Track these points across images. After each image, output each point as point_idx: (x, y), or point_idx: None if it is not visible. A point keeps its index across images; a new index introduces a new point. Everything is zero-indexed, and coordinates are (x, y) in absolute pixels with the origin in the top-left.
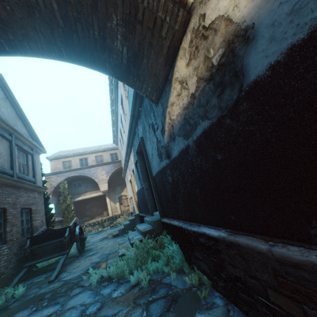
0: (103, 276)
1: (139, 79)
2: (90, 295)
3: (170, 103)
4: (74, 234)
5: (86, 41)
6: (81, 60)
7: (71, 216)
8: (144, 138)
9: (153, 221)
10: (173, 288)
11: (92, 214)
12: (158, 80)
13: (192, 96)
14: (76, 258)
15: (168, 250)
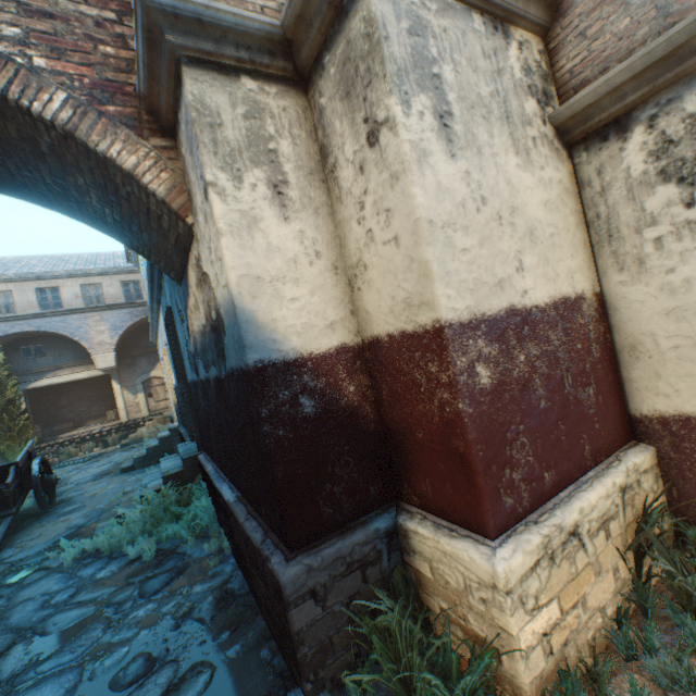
0: (87, 549)
1: (143, 247)
2: (60, 580)
3: (190, 306)
4: (29, 473)
5: (29, 180)
6: (20, 194)
7: (21, 425)
8: (173, 311)
9: (184, 458)
10: (185, 558)
11: (78, 416)
12: (174, 262)
13: (205, 328)
14: (35, 520)
15: (192, 508)
